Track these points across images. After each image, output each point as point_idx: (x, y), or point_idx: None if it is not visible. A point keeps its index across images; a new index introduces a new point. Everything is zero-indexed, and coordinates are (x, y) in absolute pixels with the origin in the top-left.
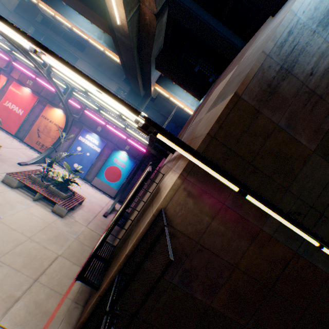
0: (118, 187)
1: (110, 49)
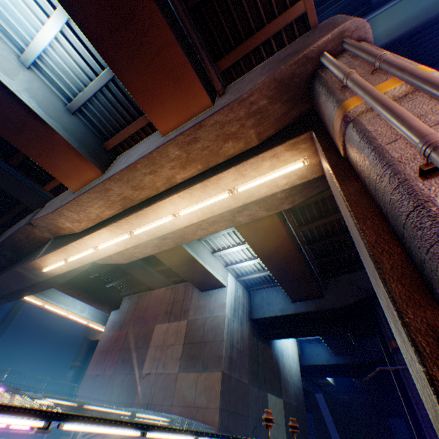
0: None
1: None
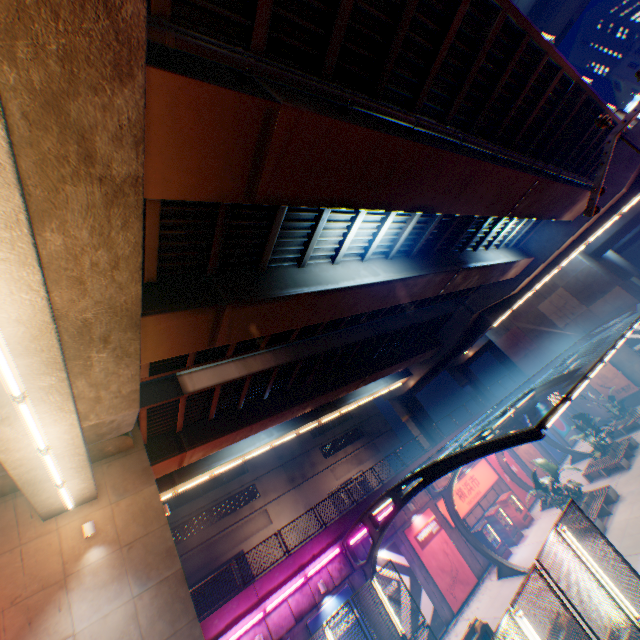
0: (567, 425)
1: (398, 379)
